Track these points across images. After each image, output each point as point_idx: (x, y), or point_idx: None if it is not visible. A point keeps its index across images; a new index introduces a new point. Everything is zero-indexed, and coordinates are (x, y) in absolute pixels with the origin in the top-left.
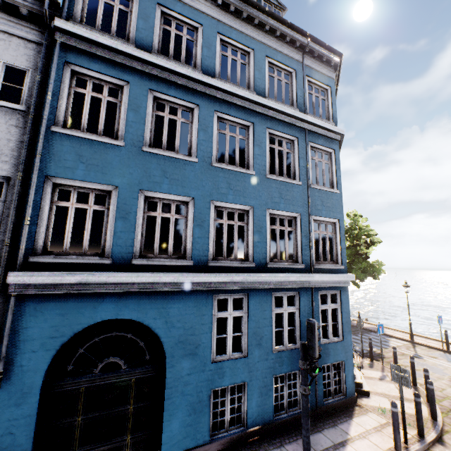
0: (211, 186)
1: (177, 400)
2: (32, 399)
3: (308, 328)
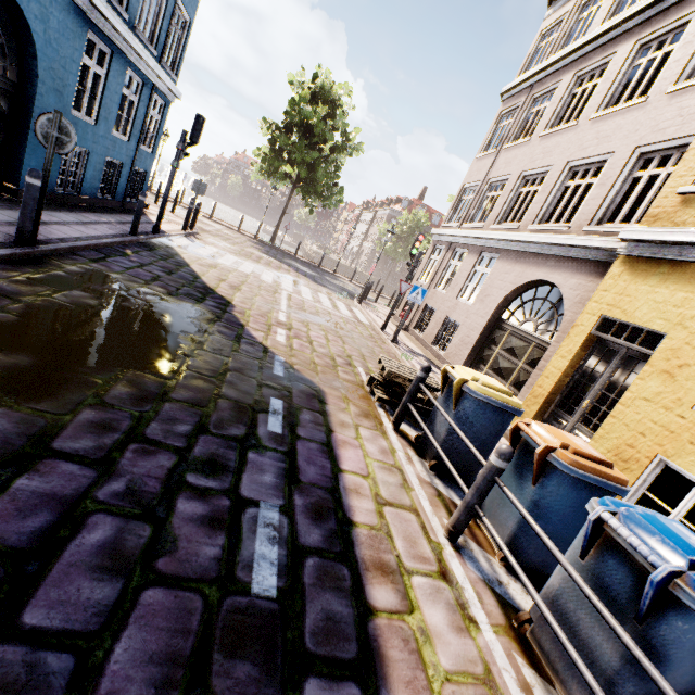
0: None
1: None
2: None
3: (198, 121)
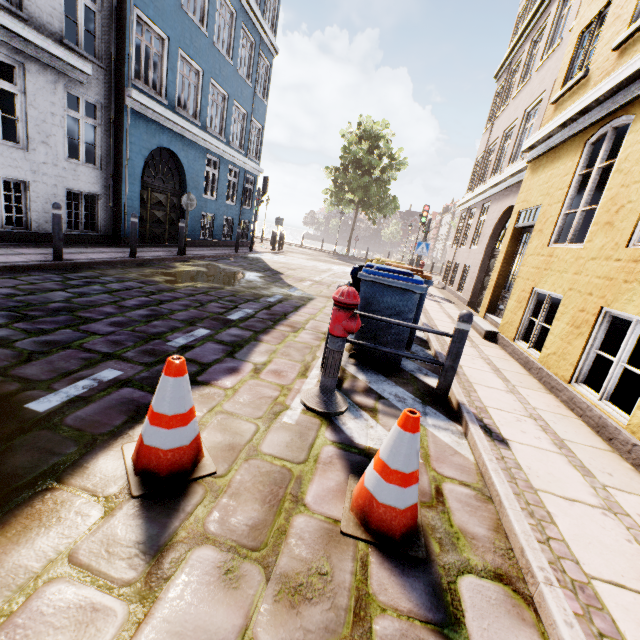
0: (212, 64)
1: (190, 212)
2: (138, 183)
3: (265, 180)
